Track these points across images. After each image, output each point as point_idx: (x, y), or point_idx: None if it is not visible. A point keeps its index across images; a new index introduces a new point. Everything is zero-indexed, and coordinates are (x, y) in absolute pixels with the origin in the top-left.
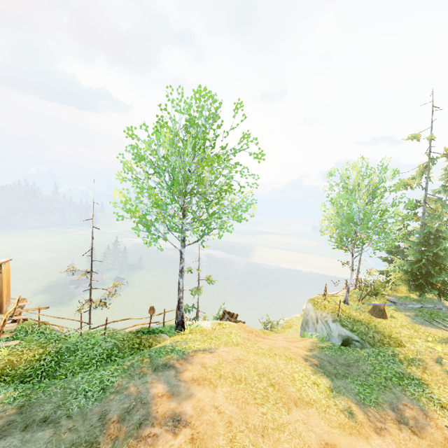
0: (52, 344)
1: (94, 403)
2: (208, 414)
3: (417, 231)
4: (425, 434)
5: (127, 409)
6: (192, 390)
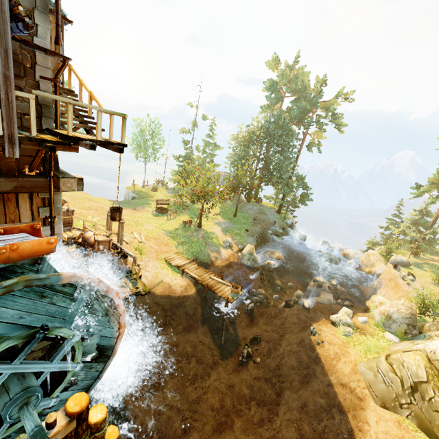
0: None
1: None
2: None
3: (181, 155)
4: (139, 211)
5: None
6: None
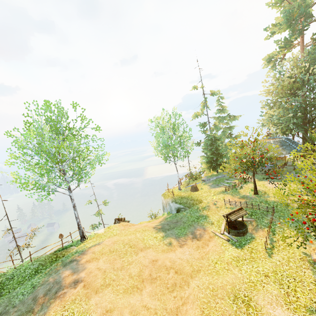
0: None
1: (28, 295)
2: (93, 272)
3: (205, 139)
4: (202, 238)
5: (48, 289)
6: (85, 266)
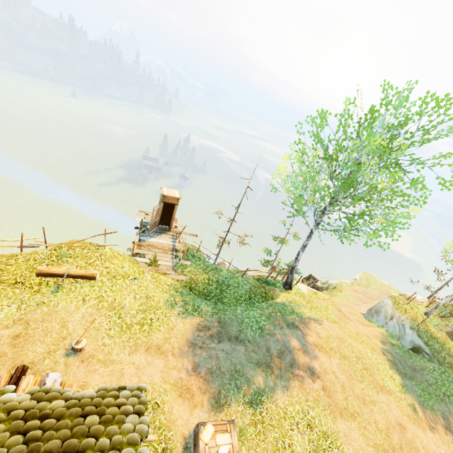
0: (210, 273)
1: (259, 337)
2: (329, 375)
3: None
4: None
5: (280, 351)
6: (316, 353)
